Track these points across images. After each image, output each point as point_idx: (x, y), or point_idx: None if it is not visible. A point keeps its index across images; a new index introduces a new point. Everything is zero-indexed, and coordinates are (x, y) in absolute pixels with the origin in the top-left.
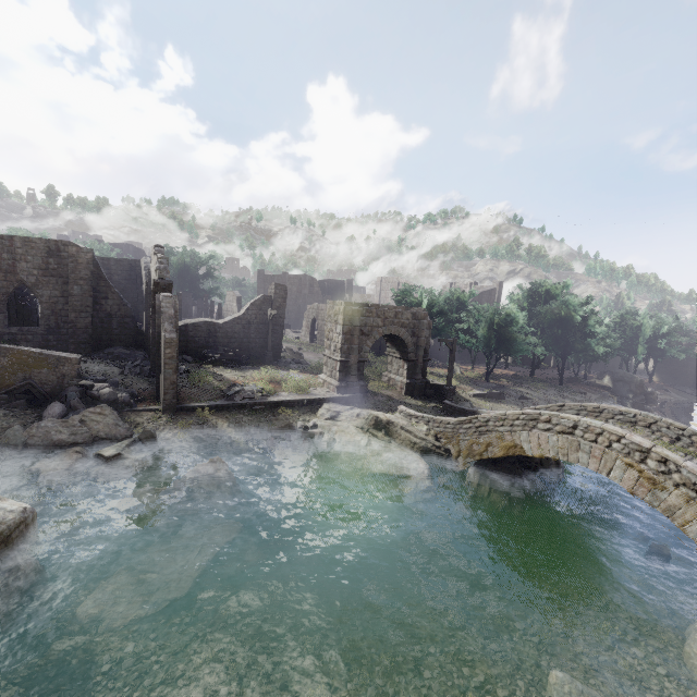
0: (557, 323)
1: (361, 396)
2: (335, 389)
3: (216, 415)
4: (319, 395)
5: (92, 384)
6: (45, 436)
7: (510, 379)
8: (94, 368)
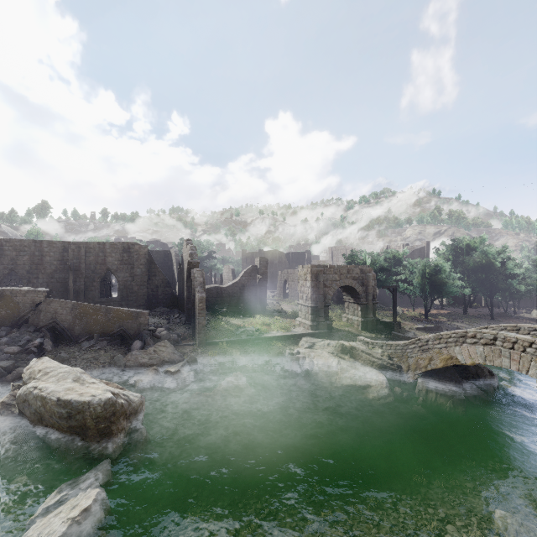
0: (479, 269)
1: (328, 332)
2: (309, 327)
3: (231, 347)
4: (298, 332)
5: (155, 329)
6: (135, 360)
7: (446, 316)
8: (151, 320)
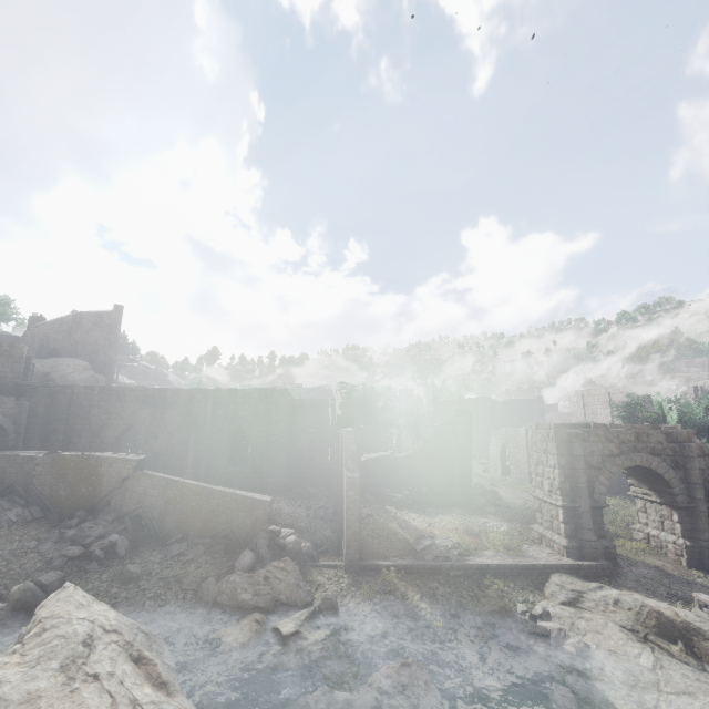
0: None
1: (608, 566)
2: (563, 550)
3: (404, 580)
4: (539, 559)
5: (279, 530)
6: (232, 593)
7: None
8: (284, 509)
